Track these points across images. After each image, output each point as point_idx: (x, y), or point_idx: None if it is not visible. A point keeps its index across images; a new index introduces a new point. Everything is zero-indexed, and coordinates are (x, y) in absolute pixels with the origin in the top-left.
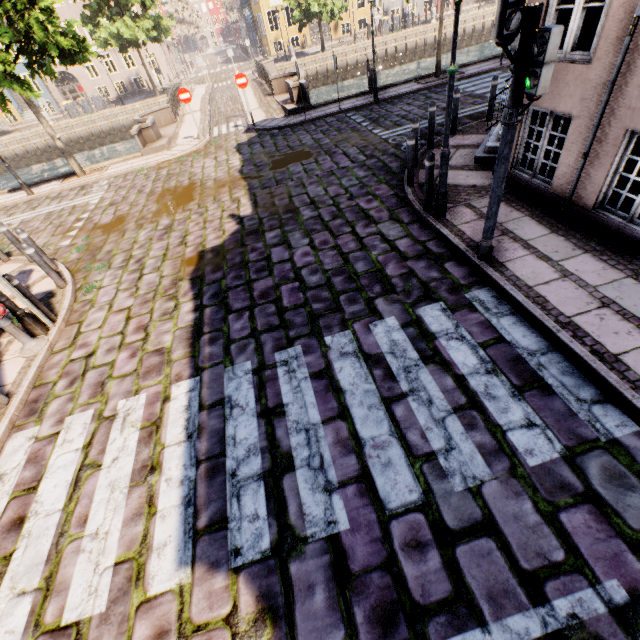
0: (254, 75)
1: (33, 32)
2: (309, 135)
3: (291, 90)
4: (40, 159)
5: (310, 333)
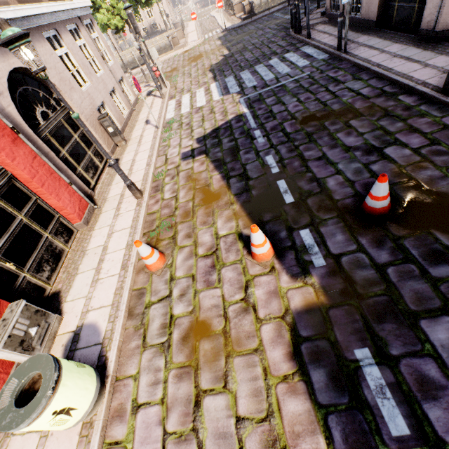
0: (222, 9)
1: None
2: (253, 26)
3: (244, 7)
4: None
5: (250, 67)
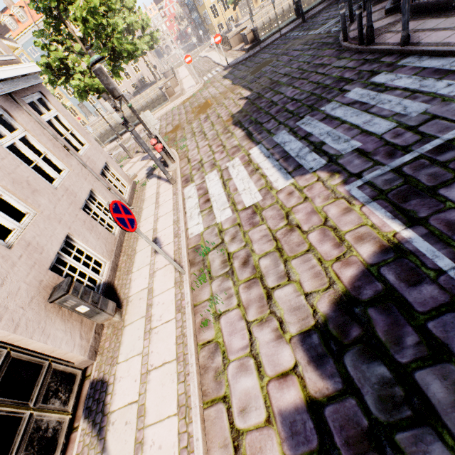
0: (212, 48)
1: (114, 47)
2: (266, 54)
3: (245, 37)
4: (103, 139)
5: (311, 111)
